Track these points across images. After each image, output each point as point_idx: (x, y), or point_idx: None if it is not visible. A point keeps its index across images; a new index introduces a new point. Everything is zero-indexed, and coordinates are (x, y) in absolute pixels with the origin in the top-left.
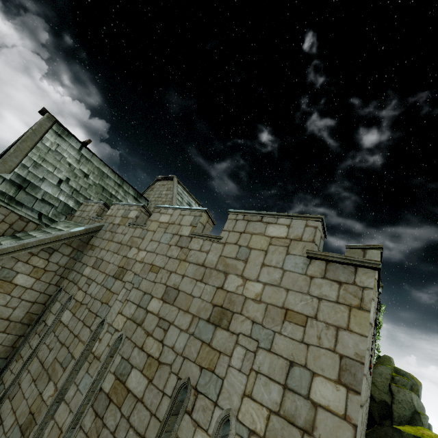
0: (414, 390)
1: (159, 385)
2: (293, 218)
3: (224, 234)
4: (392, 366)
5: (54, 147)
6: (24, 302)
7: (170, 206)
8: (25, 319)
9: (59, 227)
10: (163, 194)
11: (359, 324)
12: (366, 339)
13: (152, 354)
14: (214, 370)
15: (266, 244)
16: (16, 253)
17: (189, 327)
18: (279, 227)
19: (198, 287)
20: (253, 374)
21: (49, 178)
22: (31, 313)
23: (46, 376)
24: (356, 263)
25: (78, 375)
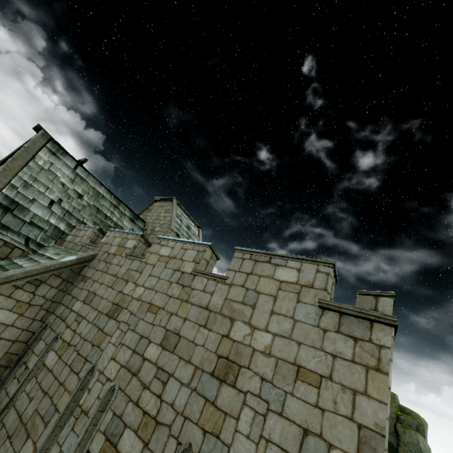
0: (420, 430)
1: (156, 451)
2: (304, 262)
3: (230, 274)
4: (397, 404)
5: (47, 166)
6: (4, 341)
7: (171, 238)
8: (3, 361)
9: (47, 254)
10: (162, 215)
11: (378, 389)
12: (386, 407)
13: (149, 411)
14: (219, 435)
15: (275, 289)
16: None
17: (191, 381)
18: (289, 271)
19: (202, 333)
20: (263, 442)
21: (40, 199)
22: (11, 353)
23: (24, 431)
24: (372, 317)
25: (62, 433)
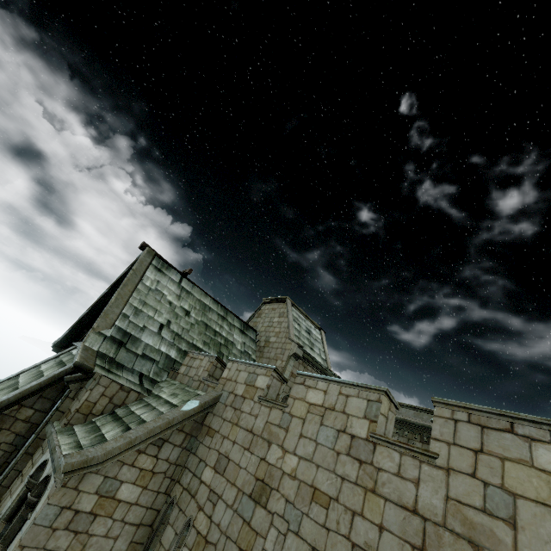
0: None
1: None
2: None
3: (440, 448)
4: None
5: (154, 285)
6: (128, 527)
7: (319, 375)
8: None
9: (164, 395)
10: (275, 321)
11: None
12: None
13: None
14: None
15: (547, 490)
16: (121, 455)
17: None
18: None
19: None
20: None
21: (150, 325)
22: (135, 542)
23: None
24: None
25: None
